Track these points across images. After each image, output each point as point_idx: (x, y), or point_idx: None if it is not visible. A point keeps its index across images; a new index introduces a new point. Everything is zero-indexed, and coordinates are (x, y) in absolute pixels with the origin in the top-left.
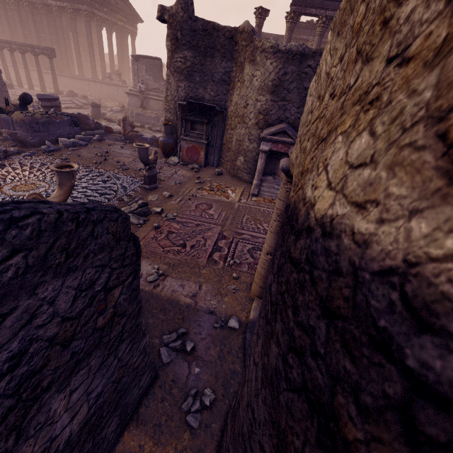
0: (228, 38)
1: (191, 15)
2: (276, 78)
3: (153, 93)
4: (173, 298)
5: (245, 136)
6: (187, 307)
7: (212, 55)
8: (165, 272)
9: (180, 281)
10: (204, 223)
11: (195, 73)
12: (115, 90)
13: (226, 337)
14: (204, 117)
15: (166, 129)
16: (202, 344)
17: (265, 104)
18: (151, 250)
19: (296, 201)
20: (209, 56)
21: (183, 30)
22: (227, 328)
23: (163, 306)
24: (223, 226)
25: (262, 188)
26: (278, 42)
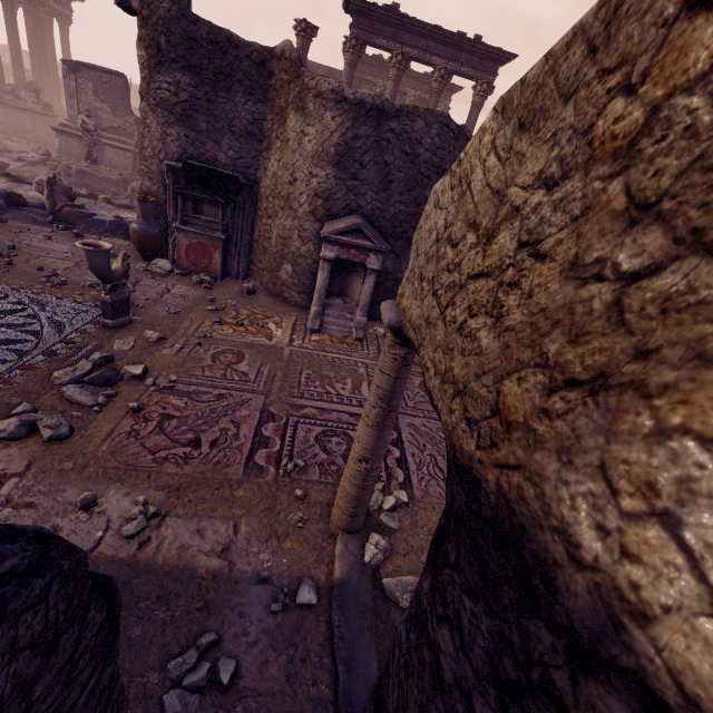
0: (257, 63)
1: (186, 10)
2: (342, 142)
3: (111, 135)
4: (183, 564)
5: (294, 231)
6: (215, 579)
7: (229, 88)
8: (162, 508)
9: (195, 522)
10: (233, 391)
11: (197, 114)
12: (28, 120)
13: (297, 627)
14: (218, 193)
15: (144, 208)
16: (252, 657)
17: (325, 182)
18: (126, 461)
19: (516, 503)
20: (222, 88)
21: (171, 34)
22: (296, 608)
23: (163, 587)
24: (267, 395)
25: (327, 319)
26: (343, 85)
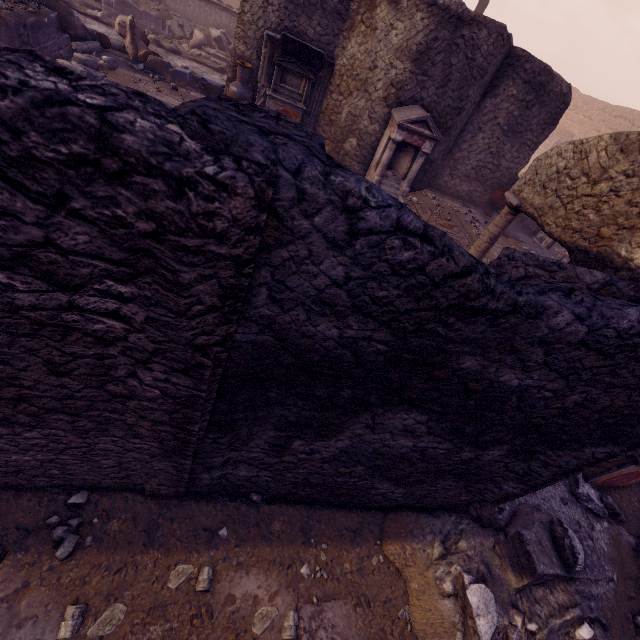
0: None
1: None
2: (423, 42)
3: None
4: None
5: (365, 111)
6: None
7: None
8: None
9: None
10: None
11: None
12: None
13: None
14: (308, 68)
15: (244, 74)
16: None
17: (401, 74)
18: None
19: (603, 253)
20: None
21: None
22: None
23: None
24: None
25: (383, 187)
26: None
